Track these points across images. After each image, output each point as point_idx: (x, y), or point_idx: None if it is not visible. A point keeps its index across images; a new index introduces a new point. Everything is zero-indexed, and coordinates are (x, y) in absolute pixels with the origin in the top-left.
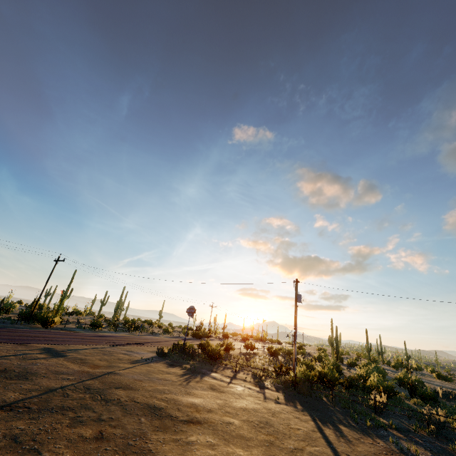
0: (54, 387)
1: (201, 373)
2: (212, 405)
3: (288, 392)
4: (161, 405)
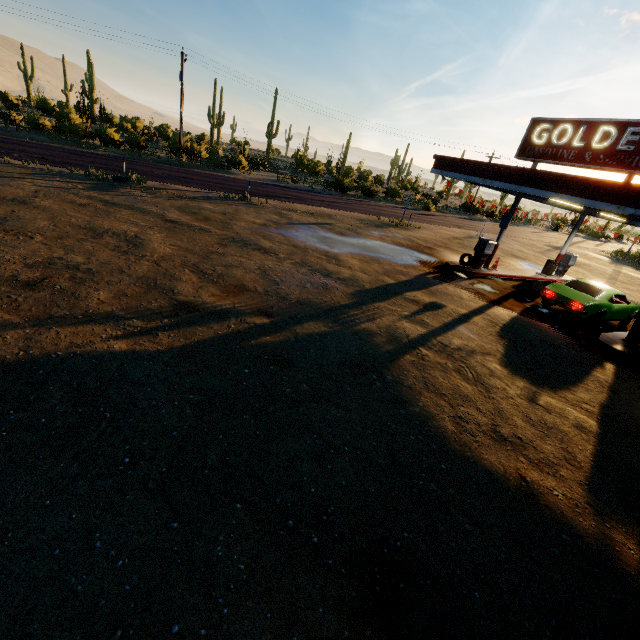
0: (611, 273)
1: None
2: None
3: None
4: None
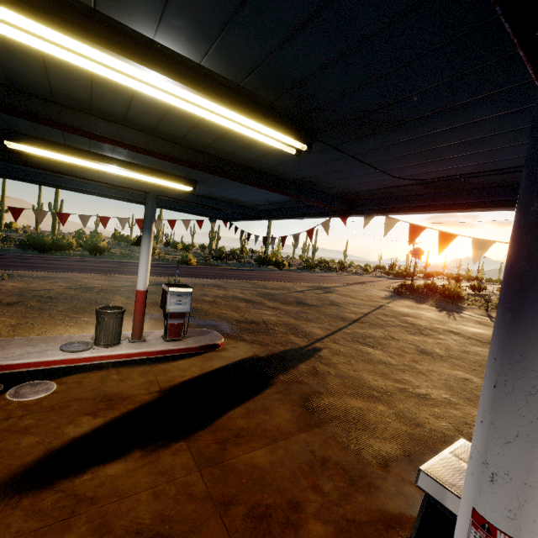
0: (364, 312)
1: (453, 311)
2: None
3: None
4: (455, 331)
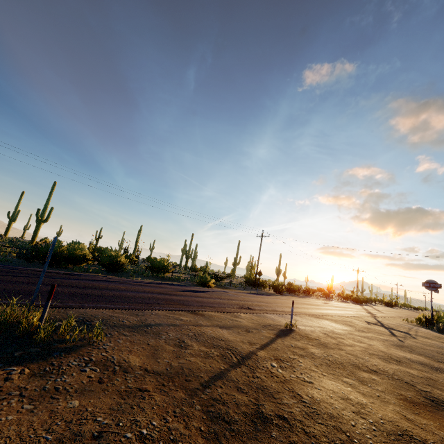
0: None
1: None
2: None
3: None
4: None
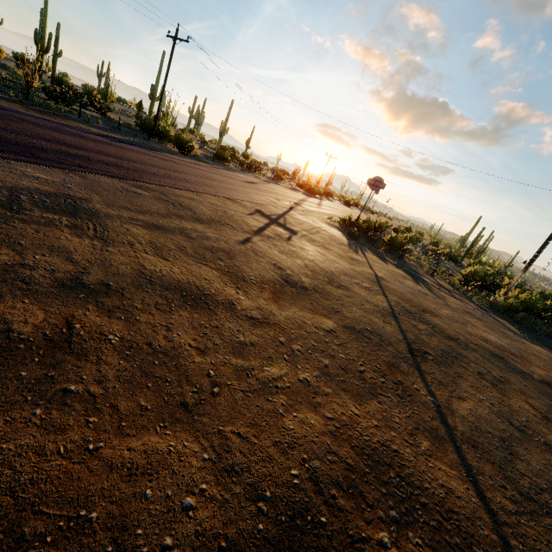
0: (387, 308)
1: (418, 278)
2: (512, 348)
3: (516, 324)
4: (493, 350)
